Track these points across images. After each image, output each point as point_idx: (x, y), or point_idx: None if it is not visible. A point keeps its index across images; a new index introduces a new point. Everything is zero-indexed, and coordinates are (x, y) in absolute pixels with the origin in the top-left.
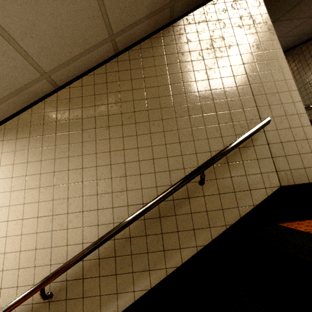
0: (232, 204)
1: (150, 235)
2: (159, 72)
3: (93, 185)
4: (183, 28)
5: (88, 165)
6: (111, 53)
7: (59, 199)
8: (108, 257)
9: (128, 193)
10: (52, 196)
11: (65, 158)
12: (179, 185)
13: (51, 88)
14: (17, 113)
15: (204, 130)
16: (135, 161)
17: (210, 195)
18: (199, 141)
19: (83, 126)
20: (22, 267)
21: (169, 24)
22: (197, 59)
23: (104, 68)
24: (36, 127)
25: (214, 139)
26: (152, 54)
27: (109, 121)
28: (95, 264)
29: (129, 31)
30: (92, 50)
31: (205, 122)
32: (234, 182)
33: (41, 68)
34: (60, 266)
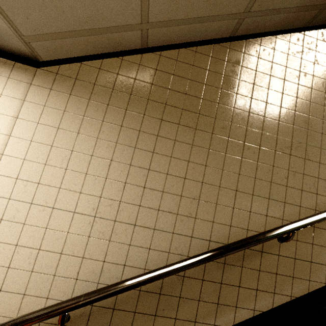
0: (304, 275)
1: (208, 281)
2: (273, 86)
3: (157, 196)
4: (315, 43)
5: (158, 168)
6: (226, 34)
7: (108, 198)
8: (152, 292)
9: (196, 222)
10: (101, 191)
11: (130, 147)
12: (267, 239)
13: (137, 46)
14: (80, 58)
15: (301, 179)
16: (215, 185)
17: (286, 256)
18: (292, 189)
19: (164, 114)
20: (37, 271)
21: (302, 29)
22: (318, 89)
23: (210, 48)
24: (102, 90)
25: (308, 193)
26: (272, 58)
27: (198, 122)
28: (133, 295)
29: (264, 17)
30: (214, 20)
31: (305, 170)
32: (314, 250)
33: (147, 14)
34: (95, 290)
